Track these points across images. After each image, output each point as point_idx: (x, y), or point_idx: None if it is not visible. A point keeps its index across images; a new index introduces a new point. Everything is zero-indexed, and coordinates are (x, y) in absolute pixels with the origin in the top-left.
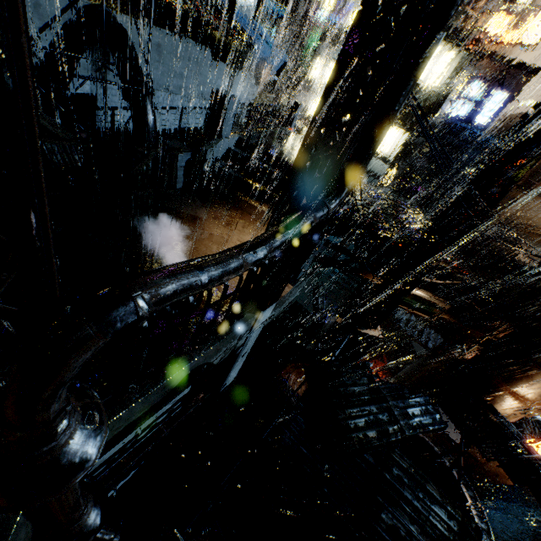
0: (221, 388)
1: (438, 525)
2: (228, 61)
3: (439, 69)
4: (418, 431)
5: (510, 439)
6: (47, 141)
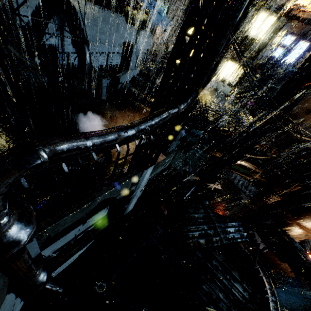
0: (124, 213)
1: (236, 294)
2: (135, 24)
3: (265, 28)
4: (231, 241)
5: (296, 251)
6: (26, 70)
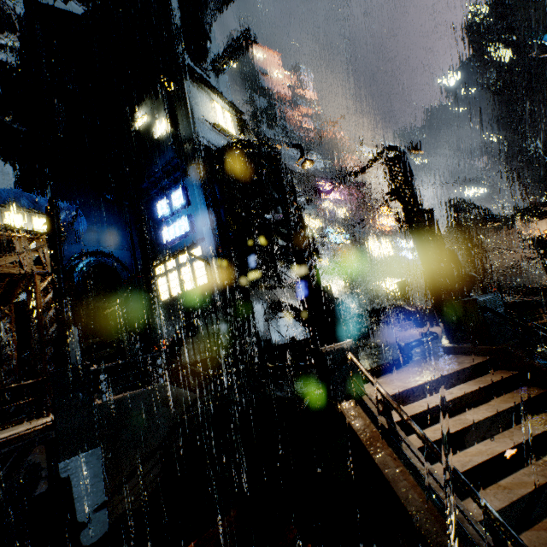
0: None
1: None
2: None
3: (387, 248)
4: None
5: None
6: None
